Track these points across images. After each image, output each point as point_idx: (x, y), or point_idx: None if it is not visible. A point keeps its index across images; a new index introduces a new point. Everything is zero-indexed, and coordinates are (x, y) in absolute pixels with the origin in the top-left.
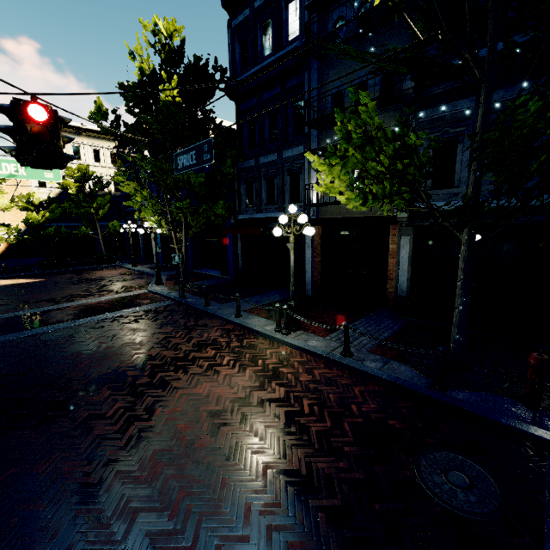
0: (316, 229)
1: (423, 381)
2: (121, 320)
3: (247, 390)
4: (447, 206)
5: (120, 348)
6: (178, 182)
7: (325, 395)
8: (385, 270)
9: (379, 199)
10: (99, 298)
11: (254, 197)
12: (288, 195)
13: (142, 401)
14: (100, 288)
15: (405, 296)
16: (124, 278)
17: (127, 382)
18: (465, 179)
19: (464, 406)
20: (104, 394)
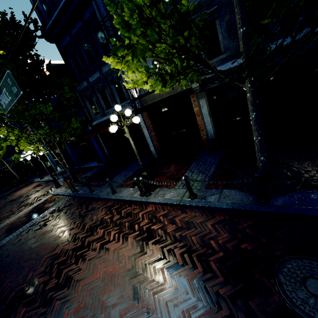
0: (144, 114)
1: (250, 200)
2: (34, 228)
3: (132, 259)
4: (222, 69)
5: (33, 256)
6: (34, 116)
7: (189, 240)
8: (196, 125)
9: (175, 77)
10: (18, 214)
11: (97, 107)
12: (117, 98)
13: (51, 309)
14: (19, 205)
15: (214, 138)
16: (35, 190)
17: (39, 292)
18: (227, 45)
19: (287, 211)
20: (19, 315)
